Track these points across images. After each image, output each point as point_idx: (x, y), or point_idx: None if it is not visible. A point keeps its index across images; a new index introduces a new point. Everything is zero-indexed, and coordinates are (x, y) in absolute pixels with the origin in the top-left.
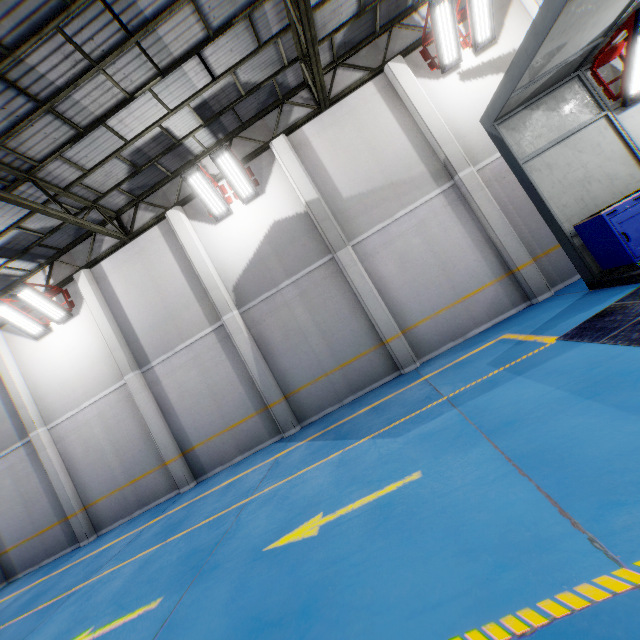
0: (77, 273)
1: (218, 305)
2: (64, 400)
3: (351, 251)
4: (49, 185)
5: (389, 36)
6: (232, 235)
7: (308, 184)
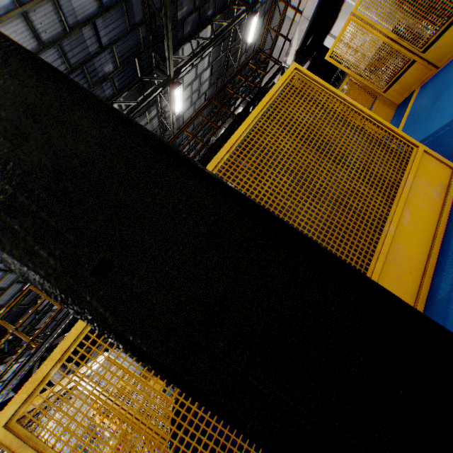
0: None
1: None
2: None
3: (122, 360)
4: None
5: None
6: None
7: None
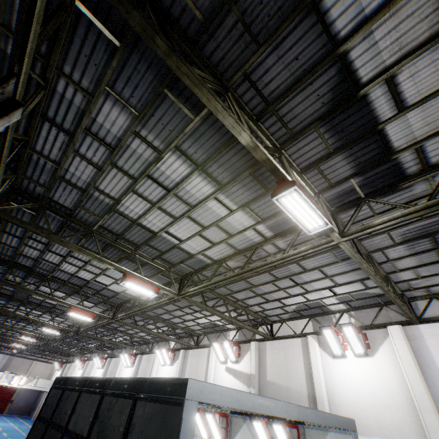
0: (138, 354)
1: None
2: None
3: None
4: (134, 336)
5: (219, 334)
6: (162, 373)
7: (178, 373)
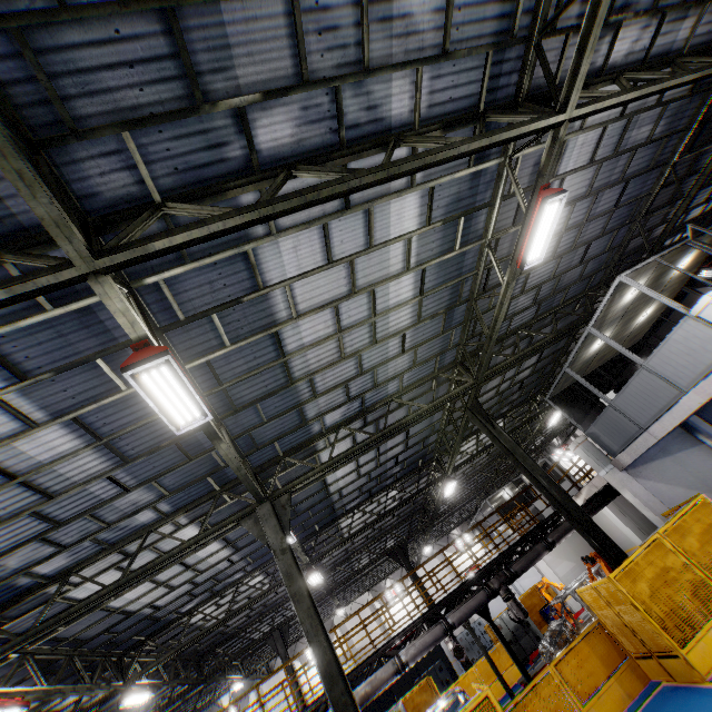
0: None
1: None
2: None
3: None
4: None
5: (296, 645)
6: None
7: None
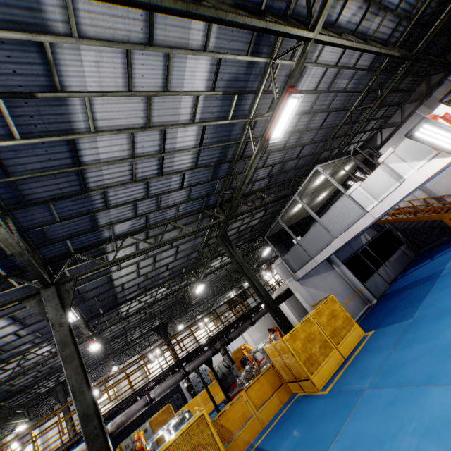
0: None
1: None
2: None
3: None
4: None
5: None
6: None
7: (41, 445)
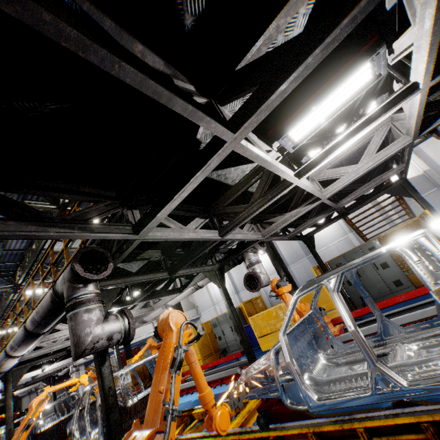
0: None
1: (385, 209)
2: (322, 243)
3: None
4: None
5: None
6: None
7: (423, 165)
